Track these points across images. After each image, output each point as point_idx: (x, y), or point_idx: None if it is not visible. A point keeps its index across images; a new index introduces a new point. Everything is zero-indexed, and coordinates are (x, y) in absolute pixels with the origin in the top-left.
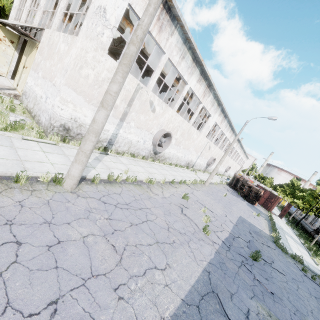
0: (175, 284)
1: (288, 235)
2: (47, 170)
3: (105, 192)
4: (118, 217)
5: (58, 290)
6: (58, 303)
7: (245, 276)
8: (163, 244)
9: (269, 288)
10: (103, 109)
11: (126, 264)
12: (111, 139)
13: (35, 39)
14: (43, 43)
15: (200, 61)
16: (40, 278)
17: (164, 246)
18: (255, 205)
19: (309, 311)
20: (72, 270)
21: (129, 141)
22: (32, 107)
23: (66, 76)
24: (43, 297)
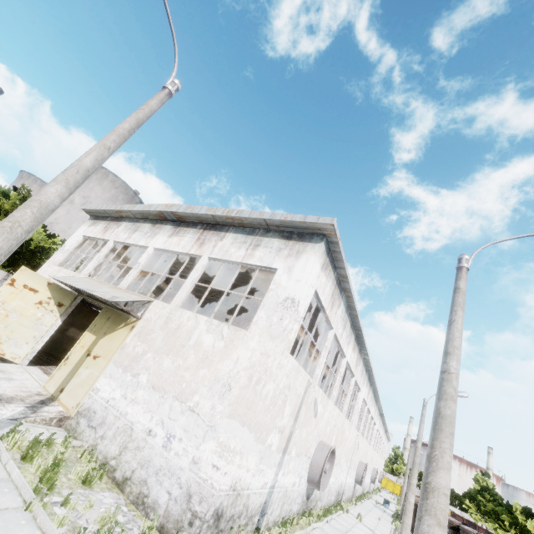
0: None
1: None
2: None
3: None
4: None
5: None
6: None
7: None
8: None
9: None
10: (442, 530)
11: None
12: (265, 502)
13: (136, 316)
14: (149, 322)
15: (359, 326)
16: None
17: None
18: None
19: None
20: None
21: (284, 491)
22: (114, 454)
23: (231, 397)
24: None
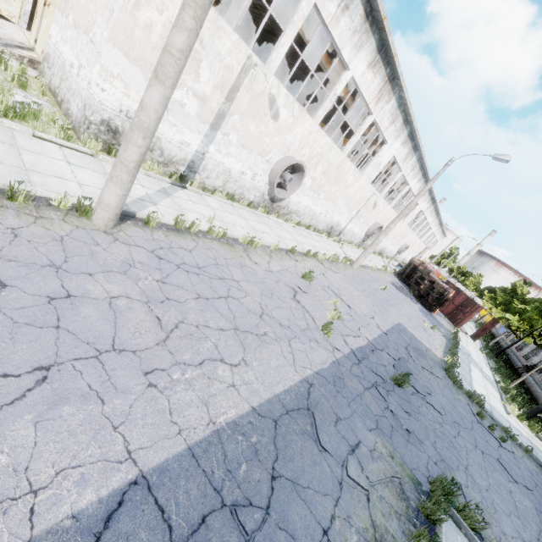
0: (248, 387)
1: (476, 365)
2: (69, 192)
3: (165, 244)
4: (179, 282)
5: (54, 356)
6: (50, 371)
7: (373, 402)
8: (245, 333)
9: (406, 425)
10: (158, 83)
11: (173, 346)
12: (193, 162)
13: None
14: None
15: (381, 19)
16: (29, 335)
17: (247, 336)
18: (435, 313)
19: (463, 466)
20: (83, 335)
21: (226, 171)
22: (57, 85)
23: (111, 22)
24: (29, 359)
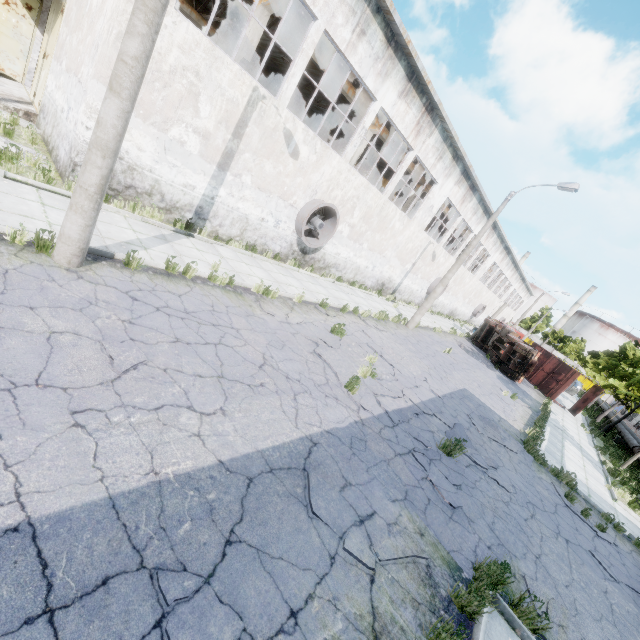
0: (220, 438)
1: (574, 443)
2: (32, 229)
3: (147, 286)
4: (153, 324)
5: None
6: None
7: (405, 469)
8: (232, 382)
9: (450, 498)
10: (113, 95)
11: (124, 387)
12: (201, 208)
13: None
14: None
15: (405, 43)
16: None
17: (234, 385)
18: (519, 381)
19: (532, 554)
20: None
21: (243, 217)
22: (50, 134)
23: (96, 58)
24: None
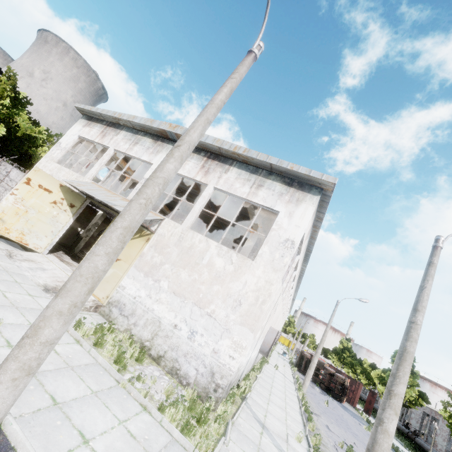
0: None
1: None
2: None
3: None
4: None
5: None
6: None
7: None
8: None
9: None
10: (397, 417)
11: None
12: (243, 369)
13: (151, 231)
14: (163, 238)
15: (311, 249)
16: None
17: None
18: (343, 402)
19: None
20: None
21: (250, 360)
22: (148, 338)
23: (241, 311)
24: None
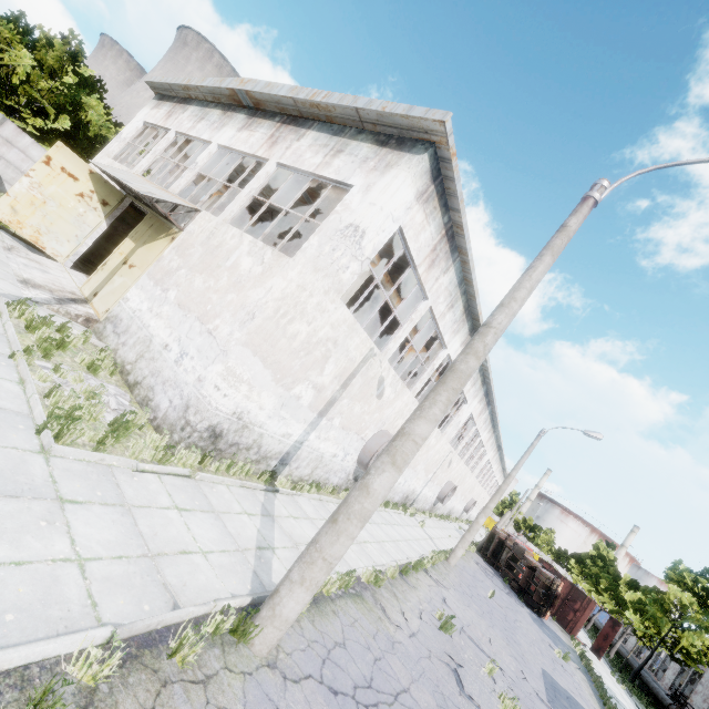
0: None
1: None
2: (208, 587)
3: (321, 646)
4: None
5: None
6: None
7: None
8: None
9: None
10: (394, 469)
11: None
12: (288, 453)
13: (177, 225)
14: (191, 236)
15: (477, 314)
16: None
17: None
18: (546, 618)
19: None
20: None
21: (319, 456)
22: (131, 361)
23: (251, 327)
24: None
